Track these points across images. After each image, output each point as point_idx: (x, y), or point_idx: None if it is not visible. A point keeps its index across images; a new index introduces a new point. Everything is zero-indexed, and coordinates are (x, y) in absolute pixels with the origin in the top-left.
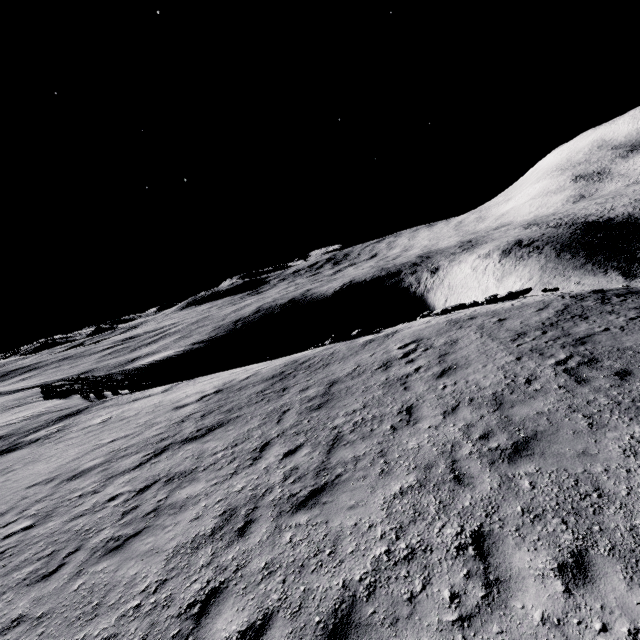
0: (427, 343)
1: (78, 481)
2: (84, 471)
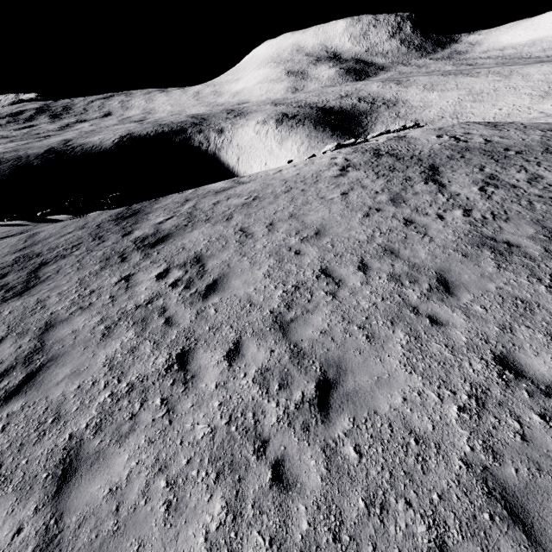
0: (452, 135)
1: (414, 200)
2: (395, 199)
